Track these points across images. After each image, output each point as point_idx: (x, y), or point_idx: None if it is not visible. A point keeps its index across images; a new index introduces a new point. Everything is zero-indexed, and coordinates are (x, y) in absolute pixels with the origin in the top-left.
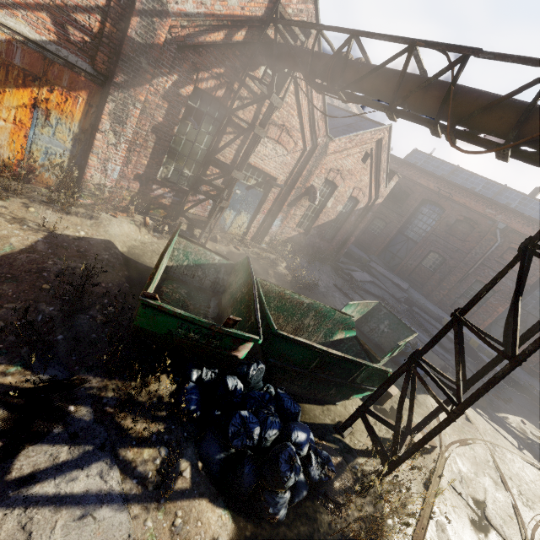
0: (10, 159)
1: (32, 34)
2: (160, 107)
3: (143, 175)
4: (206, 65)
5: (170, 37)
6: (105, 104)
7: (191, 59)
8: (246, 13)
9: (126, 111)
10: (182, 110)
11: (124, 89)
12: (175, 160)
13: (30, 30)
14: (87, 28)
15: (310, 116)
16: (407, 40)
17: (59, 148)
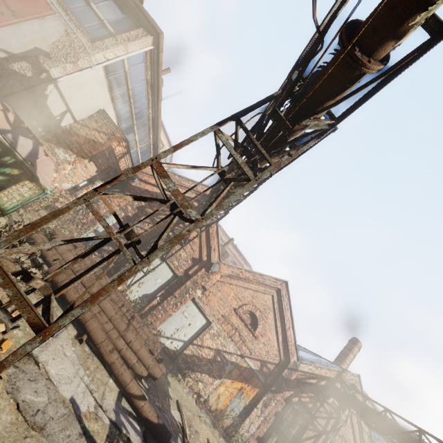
0: (219, 407)
1: (253, 366)
2: (282, 403)
3: (261, 437)
4: (306, 390)
5: (295, 377)
6: (264, 396)
7: (300, 386)
8: (327, 375)
9: (270, 402)
10: (290, 408)
11: (272, 392)
12: (277, 435)
13: (253, 365)
14: (269, 368)
15: (361, 435)
16: (416, 426)
17: (237, 409)
